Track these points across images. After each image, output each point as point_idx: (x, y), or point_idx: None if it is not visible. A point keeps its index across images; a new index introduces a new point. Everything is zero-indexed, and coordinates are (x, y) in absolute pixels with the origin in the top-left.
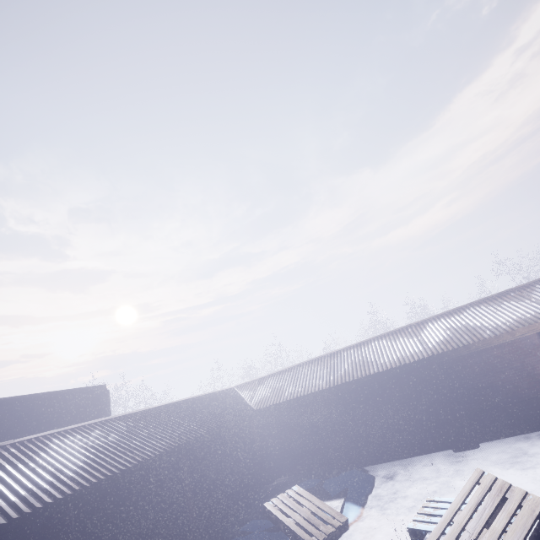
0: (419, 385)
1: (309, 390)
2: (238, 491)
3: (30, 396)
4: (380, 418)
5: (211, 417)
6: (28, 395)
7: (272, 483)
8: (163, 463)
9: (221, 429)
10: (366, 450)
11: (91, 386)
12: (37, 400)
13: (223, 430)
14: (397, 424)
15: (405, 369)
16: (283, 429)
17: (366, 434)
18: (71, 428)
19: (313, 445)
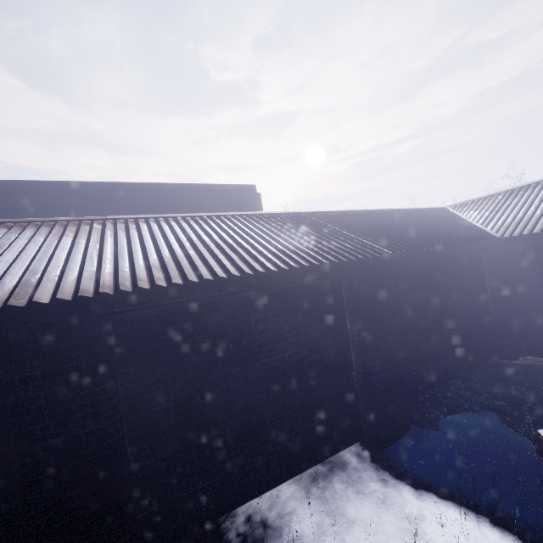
0: None
1: None
2: (444, 356)
3: (166, 185)
4: None
5: (402, 235)
6: (163, 184)
7: (515, 360)
8: (303, 287)
9: (422, 256)
10: None
11: (236, 185)
12: (175, 191)
13: (426, 258)
14: None
15: None
16: None
17: None
18: (182, 216)
19: None
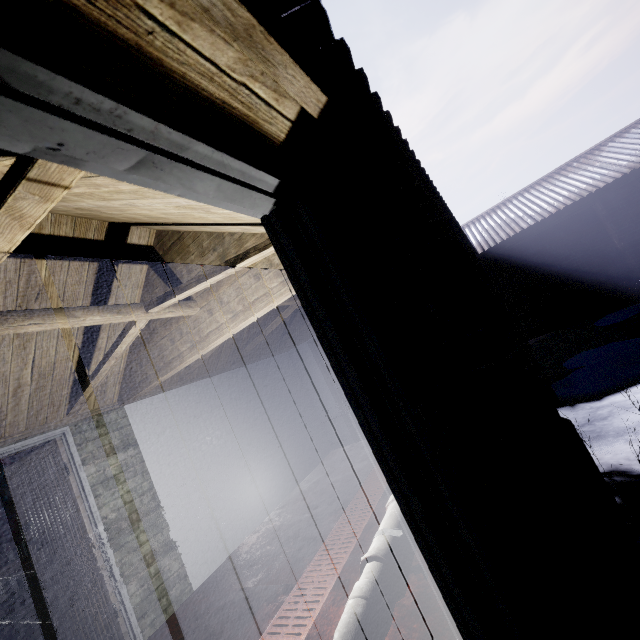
0: None
1: (582, 193)
2: None
3: None
4: None
5: None
6: None
7: None
8: None
9: None
10: None
11: None
12: None
13: None
14: None
15: None
16: (530, 272)
17: None
18: None
19: (594, 277)
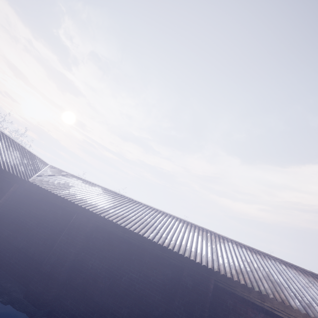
0: (177, 289)
1: (82, 202)
2: None
3: None
4: (111, 286)
5: None
6: None
7: None
8: None
9: None
10: (68, 304)
11: None
12: None
13: None
14: (120, 308)
15: (178, 260)
16: (31, 216)
17: (84, 288)
18: None
19: (35, 251)
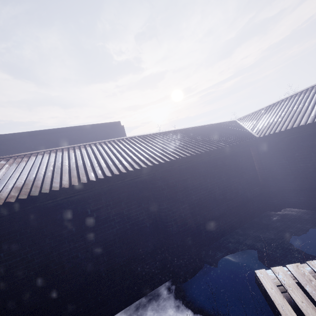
0: None
1: None
2: (230, 215)
3: (64, 128)
4: None
5: (195, 143)
6: (62, 128)
7: (278, 211)
8: (124, 185)
9: (204, 156)
10: None
11: (108, 123)
12: (70, 131)
13: (206, 157)
14: None
15: None
16: (301, 160)
17: None
18: (61, 148)
19: None
